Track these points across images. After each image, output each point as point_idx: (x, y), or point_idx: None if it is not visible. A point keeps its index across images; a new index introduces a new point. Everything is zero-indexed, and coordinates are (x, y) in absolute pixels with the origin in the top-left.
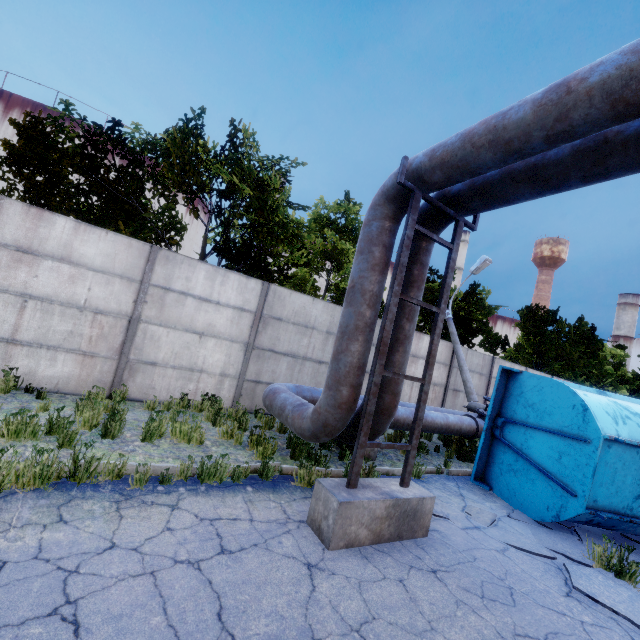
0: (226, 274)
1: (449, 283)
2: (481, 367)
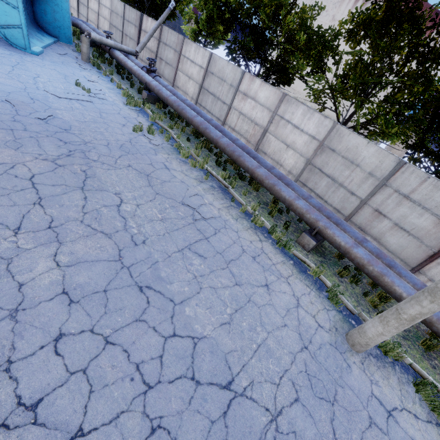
0: None
1: None
2: (176, 45)
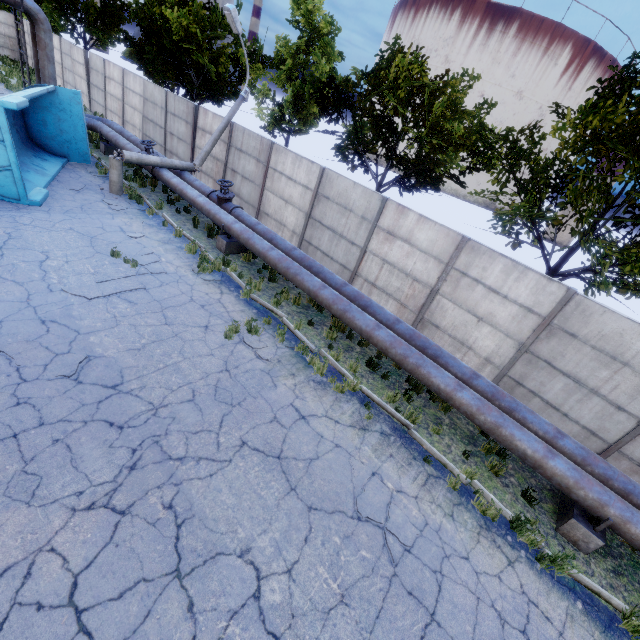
0: (136, 77)
1: (24, 41)
2: (259, 152)
